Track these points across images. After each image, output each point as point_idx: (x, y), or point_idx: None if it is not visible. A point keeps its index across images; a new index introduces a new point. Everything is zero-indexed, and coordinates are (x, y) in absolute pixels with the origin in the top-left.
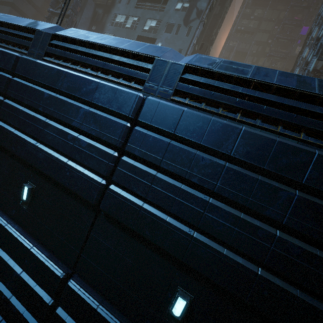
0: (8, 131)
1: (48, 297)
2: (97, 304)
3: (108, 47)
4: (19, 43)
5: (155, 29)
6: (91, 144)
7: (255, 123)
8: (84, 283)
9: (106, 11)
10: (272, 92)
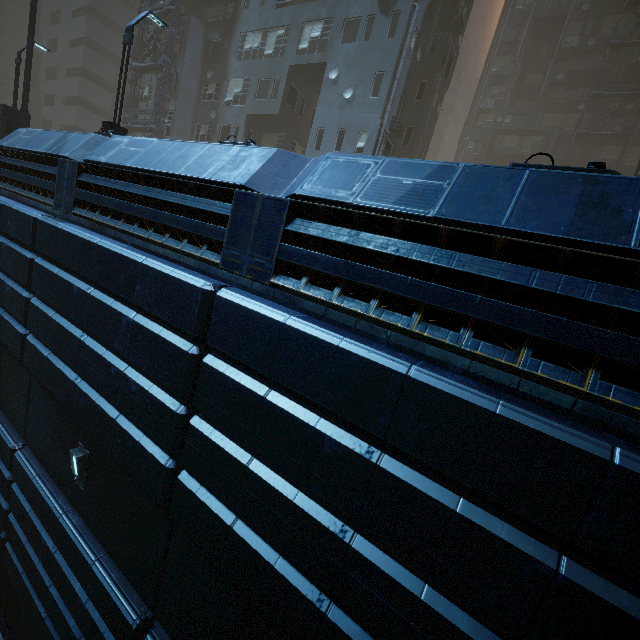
0: (41, 356)
1: None
2: None
3: (156, 177)
4: (42, 187)
5: (322, 42)
6: (143, 387)
7: (455, 342)
8: None
9: (226, 34)
10: (497, 252)
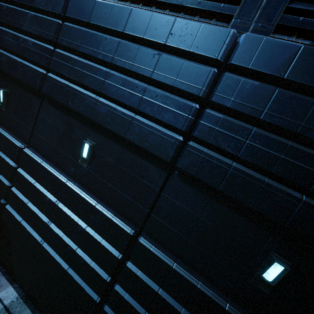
0: (62, 85)
1: (116, 252)
2: (172, 262)
3: None
4: None
5: None
6: (166, 95)
7: None
8: (153, 242)
9: None
10: None
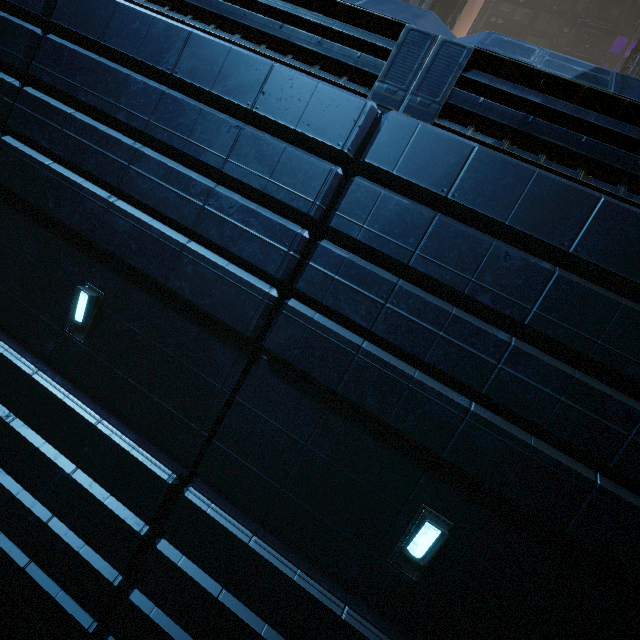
0: (36, 164)
1: (138, 520)
2: (248, 535)
3: None
4: None
5: None
6: (248, 207)
7: (615, 192)
8: (216, 496)
9: None
10: None
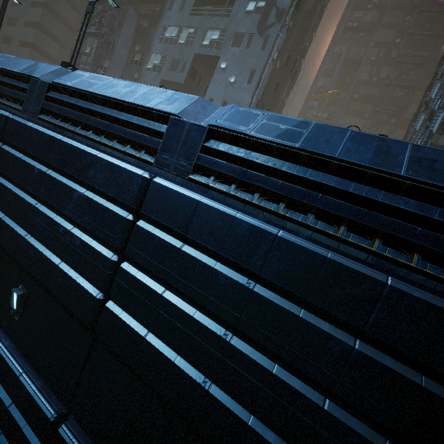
0: None
1: (39, 443)
2: None
3: (112, 101)
4: (13, 96)
5: (218, 43)
6: (86, 241)
7: (304, 220)
8: (80, 430)
9: (153, 24)
10: (332, 171)
